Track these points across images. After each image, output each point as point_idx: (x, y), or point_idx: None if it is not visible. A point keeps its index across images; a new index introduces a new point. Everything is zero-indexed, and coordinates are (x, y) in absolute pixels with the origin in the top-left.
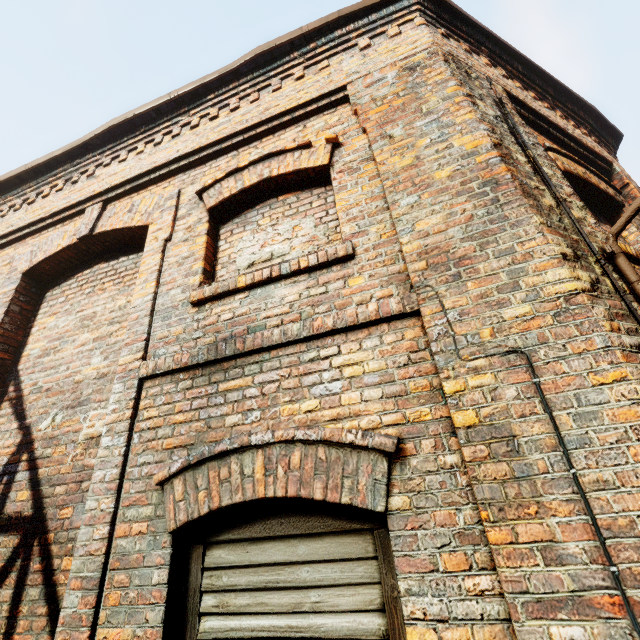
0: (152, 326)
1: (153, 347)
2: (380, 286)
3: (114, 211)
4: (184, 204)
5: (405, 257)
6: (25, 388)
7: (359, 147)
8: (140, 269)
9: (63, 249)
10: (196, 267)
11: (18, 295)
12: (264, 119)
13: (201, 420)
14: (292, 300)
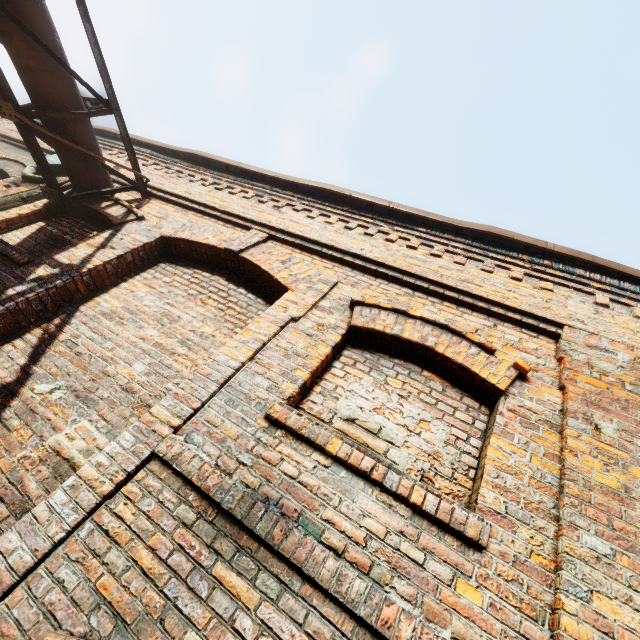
0: (213, 397)
1: (195, 424)
2: (500, 639)
3: (271, 250)
4: (332, 298)
5: (561, 636)
6: (66, 332)
7: (547, 401)
8: (250, 325)
9: (207, 244)
10: (299, 374)
11: (142, 249)
12: (460, 288)
13: (163, 594)
14: (373, 530)
